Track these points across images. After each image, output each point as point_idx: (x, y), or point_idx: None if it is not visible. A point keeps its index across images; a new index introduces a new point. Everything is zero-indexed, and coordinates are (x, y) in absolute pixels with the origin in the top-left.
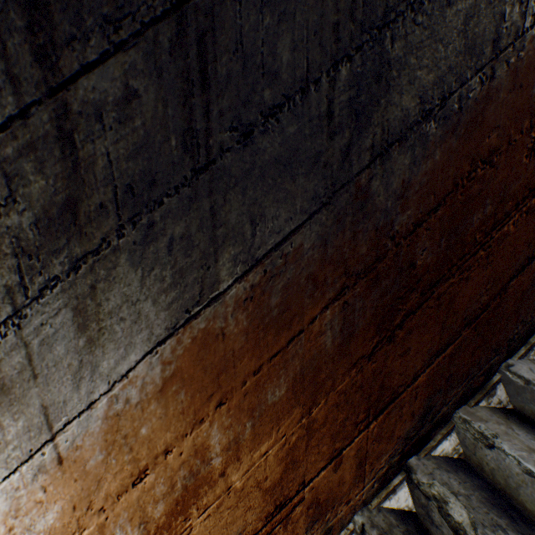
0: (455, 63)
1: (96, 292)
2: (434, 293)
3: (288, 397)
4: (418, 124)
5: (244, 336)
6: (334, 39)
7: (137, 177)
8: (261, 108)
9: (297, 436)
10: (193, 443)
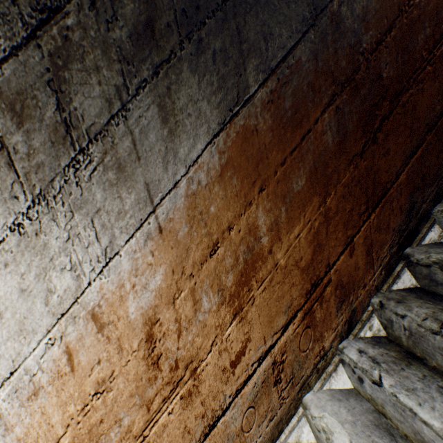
0: None
1: (171, 93)
2: (399, 102)
3: (308, 187)
4: None
5: (270, 133)
6: None
7: (187, 4)
8: None
9: (318, 223)
10: (246, 223)
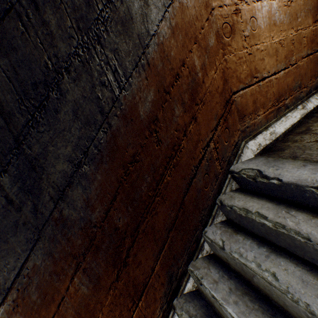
0: (81, 133)
1: None
2: (140, 231)
3: None
4: (76, 172)
5: None
6: None
7: None
8: None
9: None
10: None
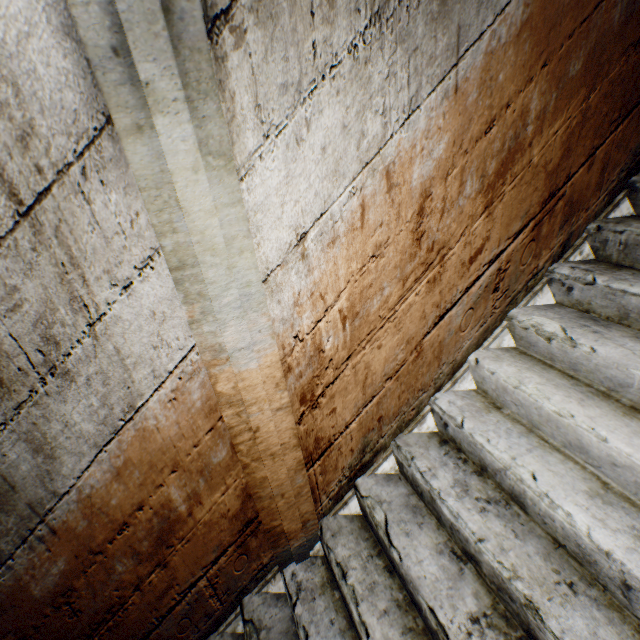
0: None
1: None
2: None
3: (580, 75)
4: None
5: None
6: None
7: None
8: None
9: (575, 123)
10: (521, 104)
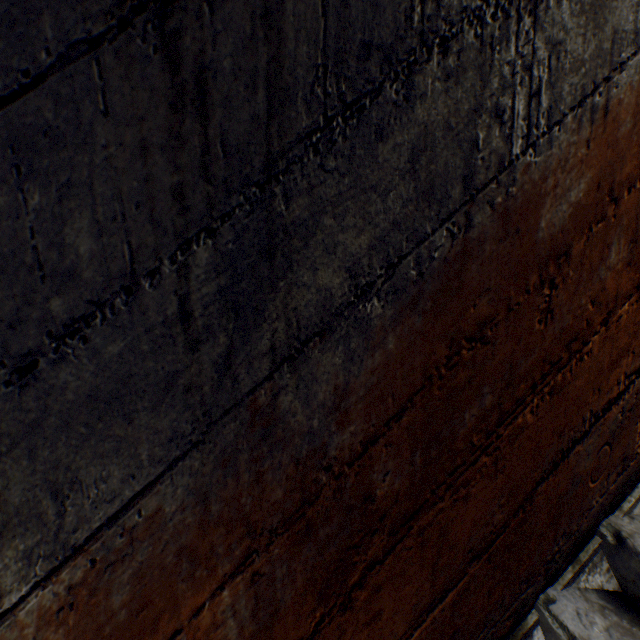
0: (403, 214)
1: None
2: (413, 527)
3: None
4: (351, 306)
5: None
6: (179, 208)
7: None
8: (48, 325)
9: None
10: None
